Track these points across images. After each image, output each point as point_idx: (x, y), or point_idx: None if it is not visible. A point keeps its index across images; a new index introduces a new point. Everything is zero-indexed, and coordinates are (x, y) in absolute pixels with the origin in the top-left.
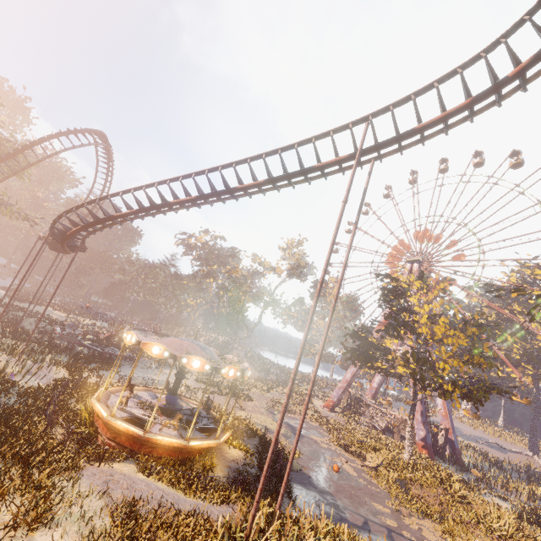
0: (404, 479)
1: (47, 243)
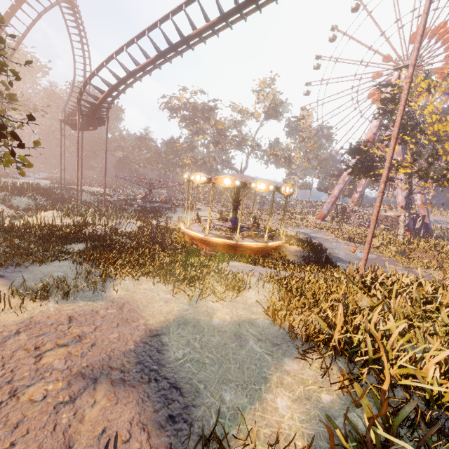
0: (404, 250)
1: (71, 125)
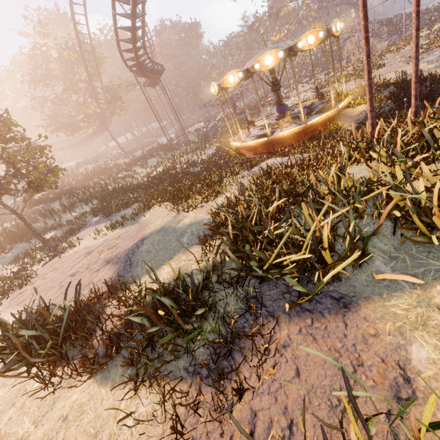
0: None
1: (149, 86)
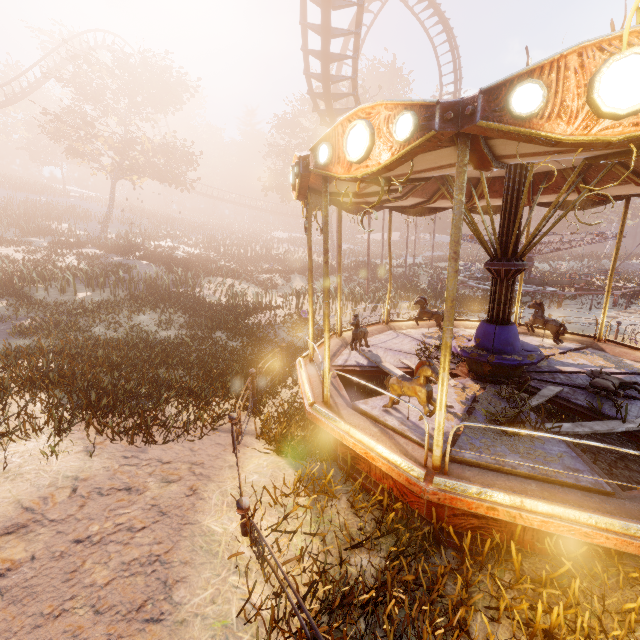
0: None
1: None
